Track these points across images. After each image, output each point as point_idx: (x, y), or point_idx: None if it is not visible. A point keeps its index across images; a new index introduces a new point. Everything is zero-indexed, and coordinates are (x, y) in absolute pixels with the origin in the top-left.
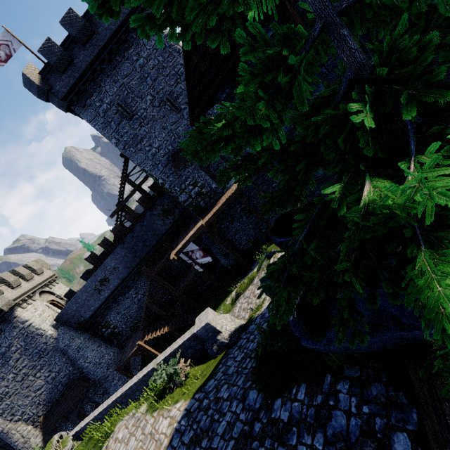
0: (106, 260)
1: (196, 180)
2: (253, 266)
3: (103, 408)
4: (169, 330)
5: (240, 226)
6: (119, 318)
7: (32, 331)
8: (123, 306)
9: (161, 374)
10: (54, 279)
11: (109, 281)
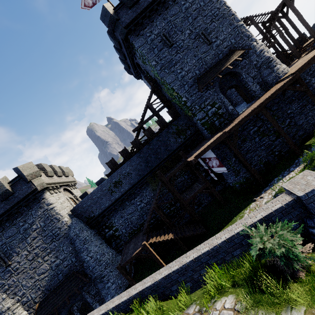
0: (123, 165)
1: (214, 101)
2: (272, 182)
3: (121, 299)
4: (175, 236)
5: (252, 147)
6: (122, 222)
7: (52, 214)
8: (127, 211)
9: (273, 242)
10: (74, 184)
11: (121, 184)
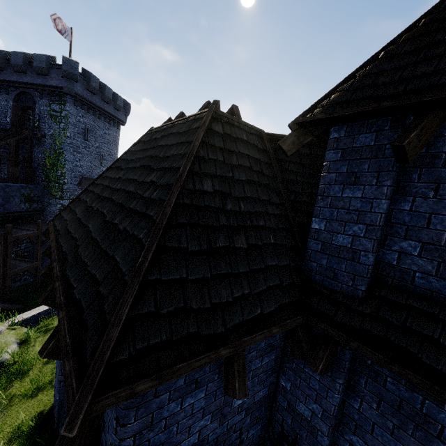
0: None
1: None
2: None
3: None
4: None
5: None
6: None
7: None
8: None
9: None
10: None
11: None
